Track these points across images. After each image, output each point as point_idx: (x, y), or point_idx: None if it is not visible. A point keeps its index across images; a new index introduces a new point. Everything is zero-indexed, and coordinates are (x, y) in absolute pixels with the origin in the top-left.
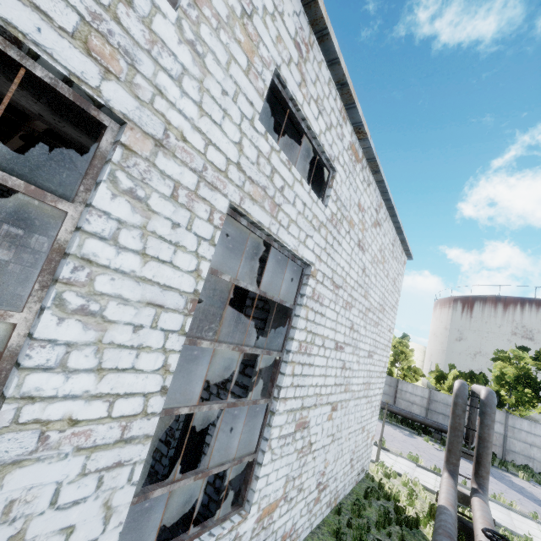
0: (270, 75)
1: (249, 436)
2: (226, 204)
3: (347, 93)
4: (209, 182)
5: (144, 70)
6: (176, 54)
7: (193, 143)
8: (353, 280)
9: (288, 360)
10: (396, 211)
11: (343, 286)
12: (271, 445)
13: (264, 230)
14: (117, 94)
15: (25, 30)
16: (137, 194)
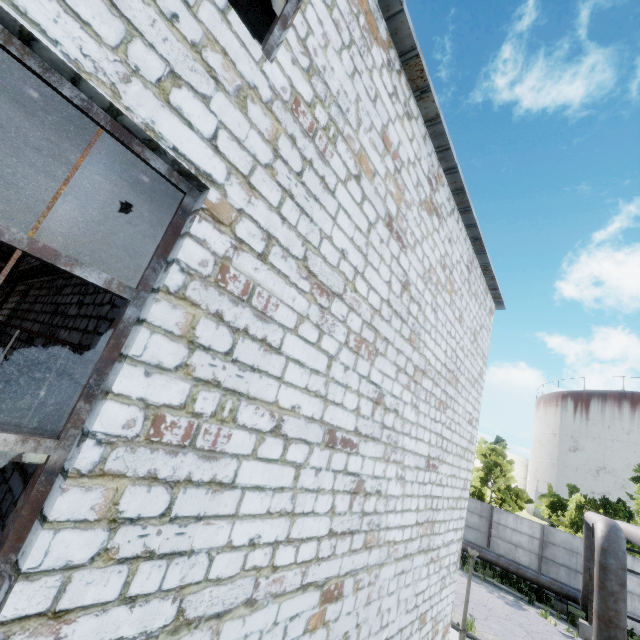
0: None
1: None
2: None
3: None
4: None
5: None
6: None
7: None
8: (378, 295)
9: (72, 467)
10: (469, 200)
11: (346, 296)
12: None
13: None
14: None
15: None
16: None
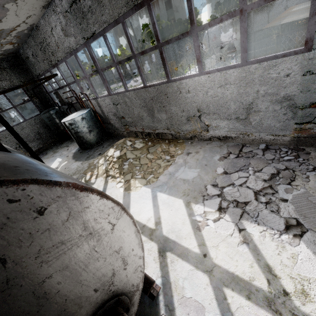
0: None
1: None
2: None
3: None
4: None
5: None
6: None
7: None
8: None
9: None
10: None
11: None
12: None
13: None
14: None
15: None
16: None
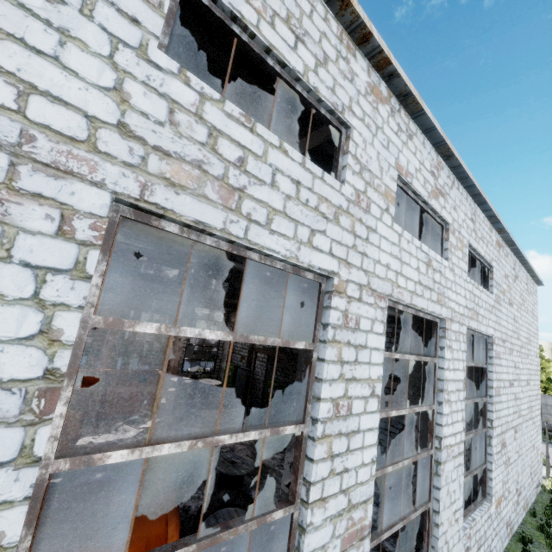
0: (467, 249)
1: (470, 453)
2: (465, 329)
3: (494, 219)
4: (461, 323)
5: (446, 294)
6: (449, 278)
7: (456, 310)
8: (510, 330)
9: (492, 402)
10: (527, 261)
11: (506, 338)
12: (494, 458)
13: (475, 330)
14: (443, 311)
15: (432, 310)
16: (450, 345)
